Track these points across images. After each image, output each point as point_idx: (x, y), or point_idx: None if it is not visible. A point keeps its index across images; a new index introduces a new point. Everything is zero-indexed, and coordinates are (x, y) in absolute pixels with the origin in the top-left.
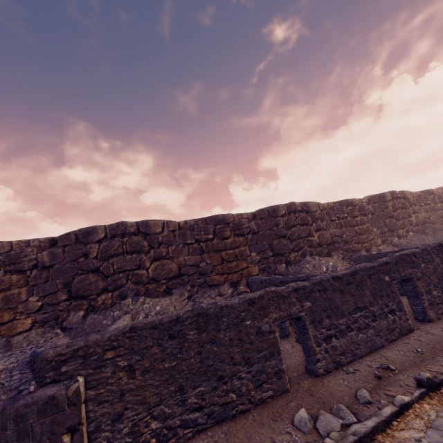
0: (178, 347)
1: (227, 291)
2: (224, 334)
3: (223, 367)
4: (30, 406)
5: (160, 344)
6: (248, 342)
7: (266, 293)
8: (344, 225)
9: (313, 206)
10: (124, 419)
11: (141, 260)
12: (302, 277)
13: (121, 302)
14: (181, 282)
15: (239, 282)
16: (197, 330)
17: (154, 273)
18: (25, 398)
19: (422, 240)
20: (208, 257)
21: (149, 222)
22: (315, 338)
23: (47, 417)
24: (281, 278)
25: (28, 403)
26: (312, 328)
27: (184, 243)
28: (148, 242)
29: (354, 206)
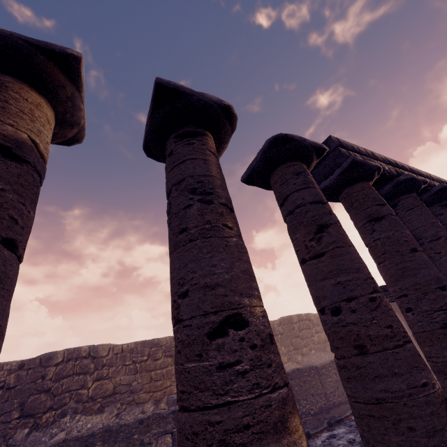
0: None
1: (149, 409)
2: (119, 445)
3: None
4: None
5: None
6: None
7: (153, 415)
8: None
9: None
10: None
11: (85, 381)
12: None
13: (61, 419)
14: (114, 400)
15: (162, 399)
16: (103, 441)
17: (93, 392)
18: None
19: (320, 358)
20: (140, 377)
21: (99, 347)
22: None
23: None
24: None
25: None
26: None
27: (123, 365)
28: (94, 364)
29: None
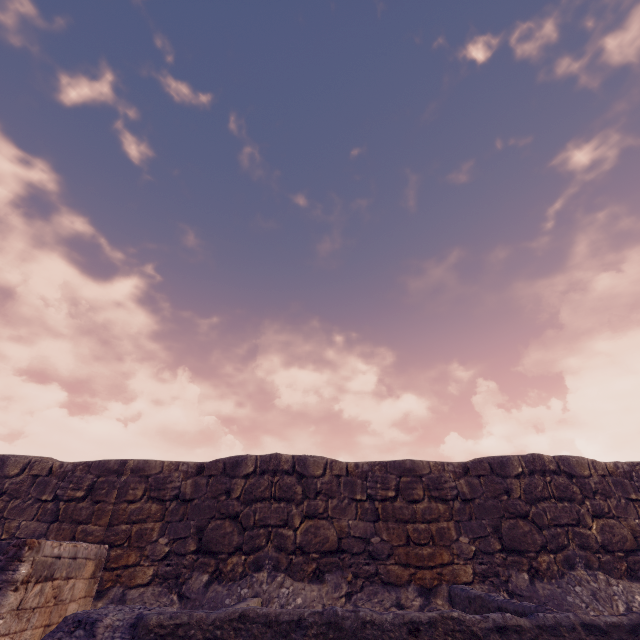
0: None
1: (412, 602)
2: None
3: None
4: None
5: None
6: None
7: (442, 619)
8: None
9: (582, 466)
10: None
11: (289, 513)
12: (529, 607)
13: (254, 574)
14: (340, 564)
15: (436, 588)
16: None
17: (303, 538)
18: None
19: None
20: (385, 529)
21: (308, 459)
22: None
23: None
24: (497, 600)
25: None
26: None
27: (351, 498)
28: (302, 488)
29: None
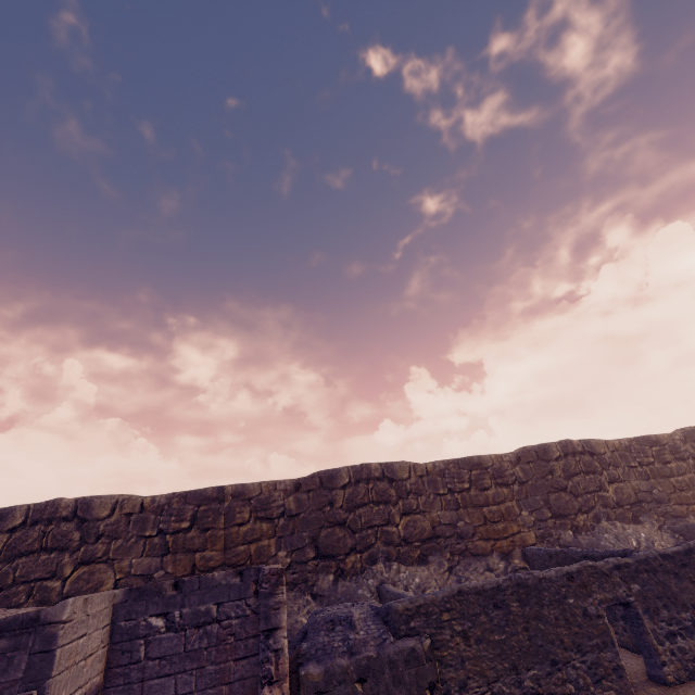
0: (504, 618)
1: (498, 565)
2: (548, 611)
3: (554, 649)
4: (398, 654)
5: (486, 612)
6: (575, 624)
7: (584, 568)
8: (651, 474)
9: (599, 446)
10: (468, 688)
11: (390, 513)
12: (617, 551)
13: (372, 567)
14: (437, 547)
15: (511, 552)
16: (519, 602)
17: (406, 532)
18: (392, 646)
19: None
20: (466, 514)
21: (395, 465)
22: (653, 632)
23: (412, 668)
24: (583, 551)
25: (395, 651)
26: (647, 619)
27: (435, 494)
28: (395, 490)
29: (662, 446)
